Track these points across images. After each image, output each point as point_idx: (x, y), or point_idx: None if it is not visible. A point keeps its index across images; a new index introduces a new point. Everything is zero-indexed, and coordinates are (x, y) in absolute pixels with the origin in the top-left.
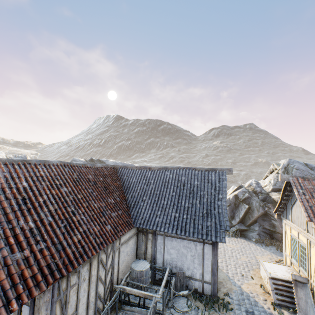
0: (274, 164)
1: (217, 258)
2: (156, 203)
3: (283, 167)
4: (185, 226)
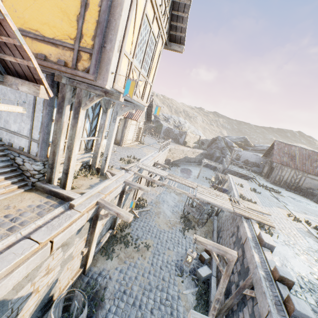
0: None
1: None
2: None
3: None
4: None
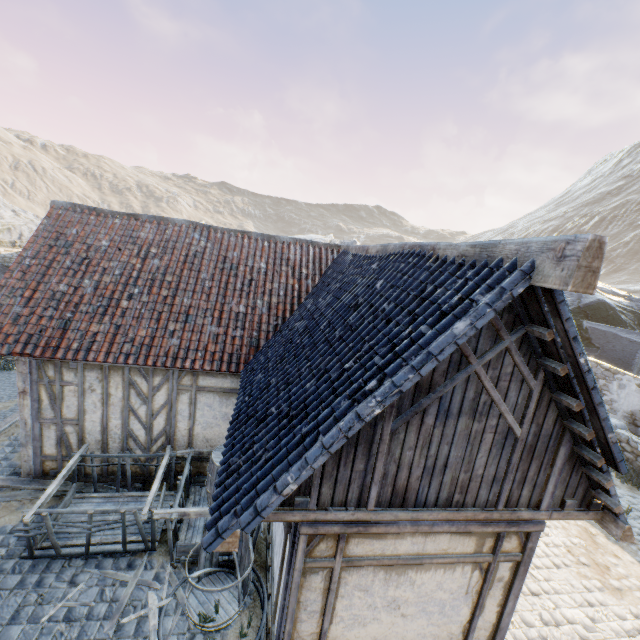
0: None
1: (287, 605)
2: (291, 340)
3: None
4: (247, 421)
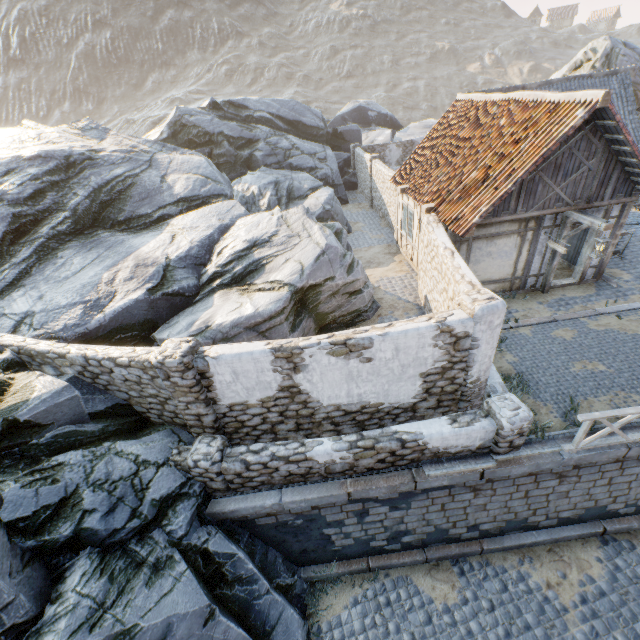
0: (589, 52)
1: None
2: None
3: (604, 55)
4: None
